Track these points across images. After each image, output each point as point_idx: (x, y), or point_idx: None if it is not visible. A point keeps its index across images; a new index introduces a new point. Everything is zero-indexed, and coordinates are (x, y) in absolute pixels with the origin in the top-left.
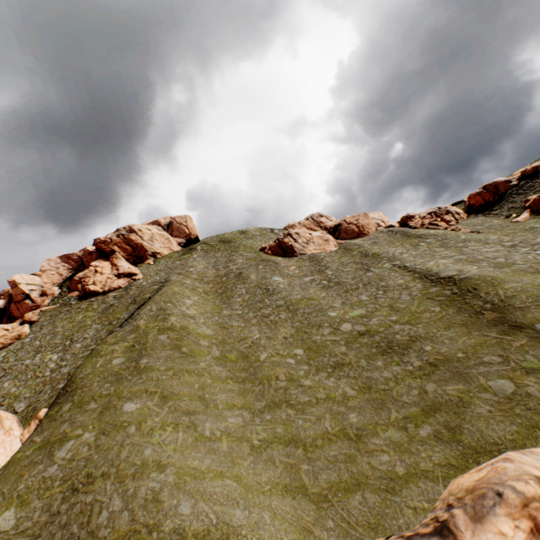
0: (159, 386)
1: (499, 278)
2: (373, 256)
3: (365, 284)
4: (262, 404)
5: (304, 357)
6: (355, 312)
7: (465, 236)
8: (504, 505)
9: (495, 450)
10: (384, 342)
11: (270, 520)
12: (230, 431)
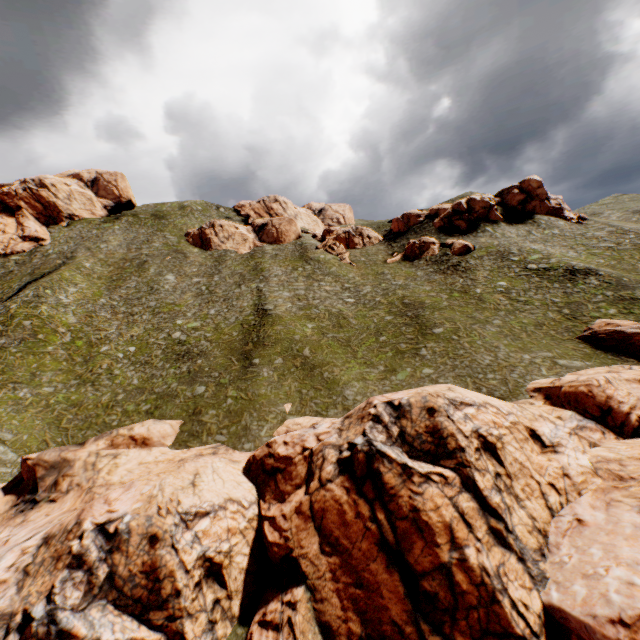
0: (4, 363)
1: (282, 319)
2: (259, 271)
3: (225, 300)
4: (76, 382)
5: (132, 354)
6: (194, 325)
7: (335, 269)
8: (110, 436)
9: (161, 419)
10: (185, 352)
11: (26, 437)
12: (40, 396)
